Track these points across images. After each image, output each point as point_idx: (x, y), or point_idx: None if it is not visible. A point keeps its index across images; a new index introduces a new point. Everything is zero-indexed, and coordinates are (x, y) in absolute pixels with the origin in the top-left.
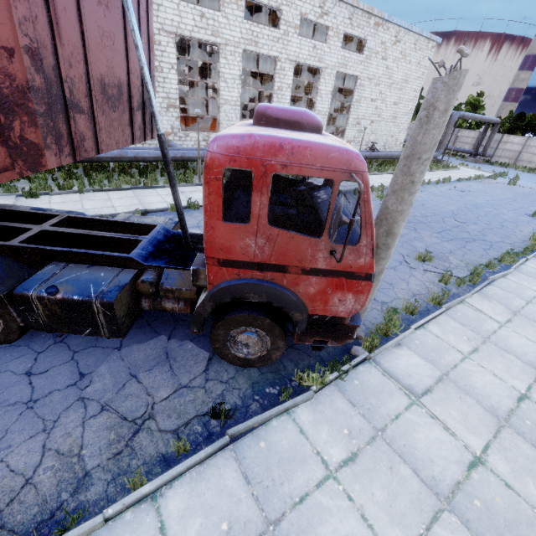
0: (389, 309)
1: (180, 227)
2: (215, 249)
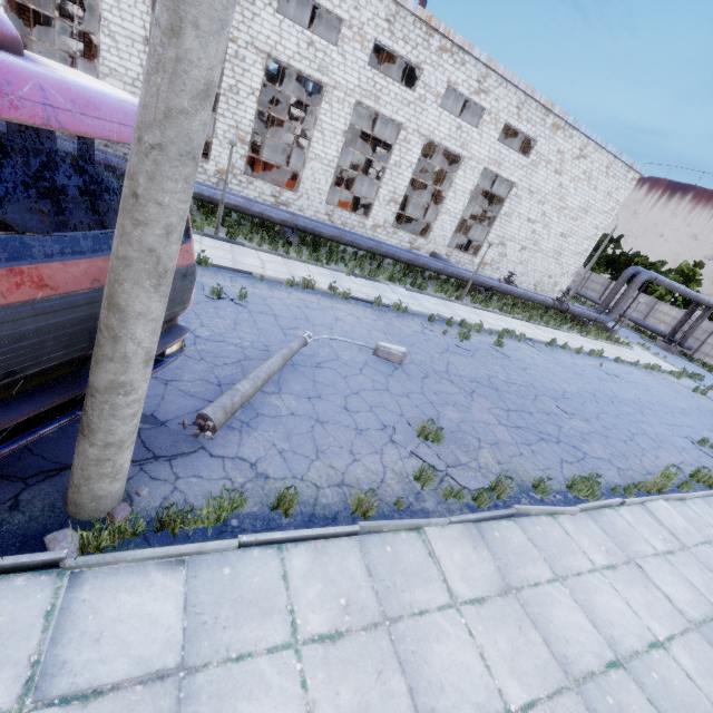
0: (223, 486)
1: None
2: None
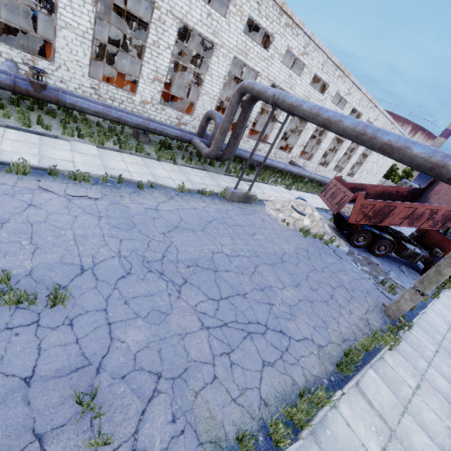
0: None
1: (420, 238)
2: None
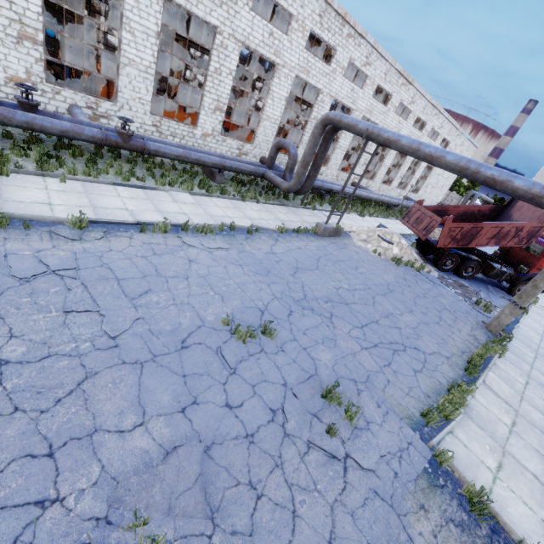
0: None
1: (505, 256)
2: (539, 265)
